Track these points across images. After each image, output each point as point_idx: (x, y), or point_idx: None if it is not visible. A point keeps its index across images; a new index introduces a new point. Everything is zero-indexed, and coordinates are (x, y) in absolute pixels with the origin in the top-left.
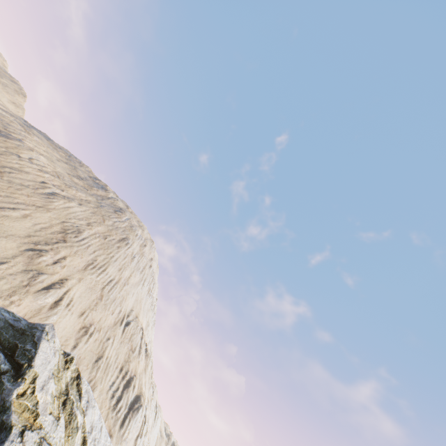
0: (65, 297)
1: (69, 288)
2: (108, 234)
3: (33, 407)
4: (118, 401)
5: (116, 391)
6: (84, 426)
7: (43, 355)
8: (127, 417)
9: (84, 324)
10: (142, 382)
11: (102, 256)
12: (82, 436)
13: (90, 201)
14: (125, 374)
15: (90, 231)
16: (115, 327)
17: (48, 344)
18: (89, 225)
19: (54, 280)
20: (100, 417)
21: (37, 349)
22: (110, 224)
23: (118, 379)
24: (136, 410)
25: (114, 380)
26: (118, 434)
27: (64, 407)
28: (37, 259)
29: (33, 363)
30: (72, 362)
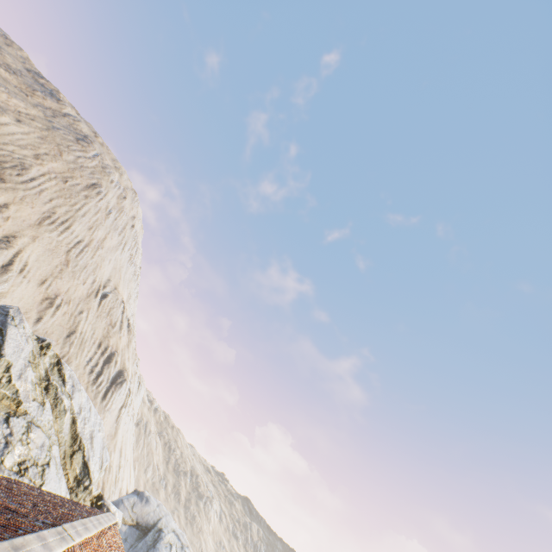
0: (16, 261)
1: (20, 249)
2: (69, 176)
3: (13, 395)
4: (98, 376)
5: (96, 367)
6: (72, 408)
7: (13, 342)
8: (109, 390)
9: (47, 295)
10: (125, 358)
11: (62, 207)
12: (71, 417)
13: (35, 117)
14: (104, 350)
15: (40, 169)
16: (88, 299)
17: (17, 330)
18: (38, 158)
19: None
20: (87, 399)
21: (4, 336)
22: (71, 160)
23: (97, 355)
24: (120, 384)
25: (92, 355)
26: (100, 405)
27: (47, 392)
28: None
29: (3, 352)
30: (50, 348)
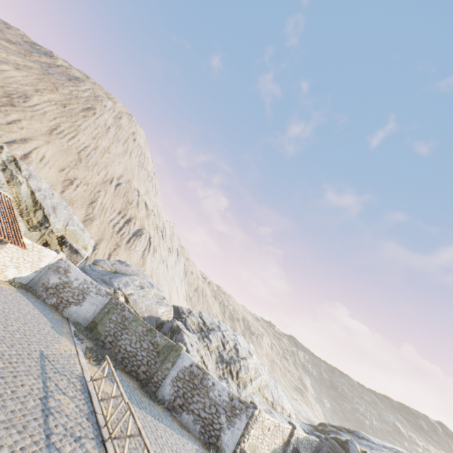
0: (33, 153)
1: (37, 147)
2: (67, 103)
3: None
4: (120, 229)
5: (117, 224)
6: (30, 185)
7: None
8: (131, 239)
9: (68, 178)
10: (144, 224)
11: (66, 123)
12: (30, 190)
13: (32, 68)
14: (124, 216)
15: (41, 98)
16: (104, 185)
17: None
18: (38, 92)
19: (16, 138)
20: (49, 189)
21: None
22: (67, 93)
23: (118, 218)
24: (139, 235)
25: (114, 218)
26: (125, 246)
27: (4, 171)
28: None
29: None
30: (3, 149)
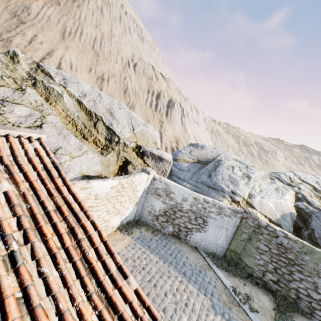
0: (62, 63)
1: (61, 57)
2: None
3: None
4: (156, 107)
5: (152, 103)
6: (71, 94)
7: None
8: (168, 111)
9: (98, 76)
10: (169, 94)
11: (69, 22)
12: (75, 100)
13: None
14: (152, 93)
15: (37, 4)
16: (125, 70)
17: None
18: None
19: (43, 55)
20: (92, 90)
21: None
22: None
23: (149, 97)
24: (172, 106)
25: (146, 98)
26: (166, 120)
27: (35, 87)
28: (11, 45)
29: None
30: (17, 55)
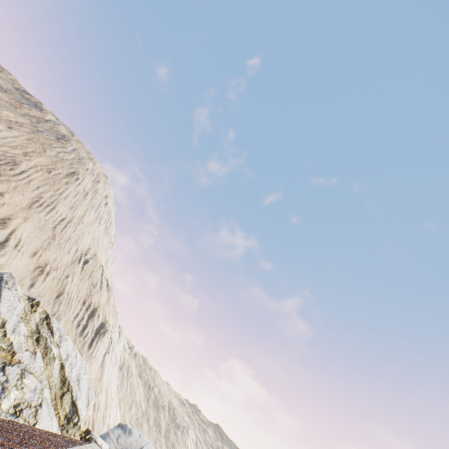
0: (11, 238)
1: (14, 229)
2: (52, 167)
3: (8, 347)
4: (84, 328)
5: (81, 321)
6: (60, 355)
7: (7, 302)
8: (94, 340)
9: (38, 264)
10: (106, 312)
11: (48, 192)
12: (60, 363)
13: (23, 124)
14: (88, 306)
15: (29, 163)
16: (73, 265)
17: (10, 292)
18: (26, 155)
19: None
20: (73, 347)
21: None
22: (53, 155)
23: (82, 311)
24: (103, 334)
25: (78, 312)
26: (87, 353)
27: (38, 343)
28: None
29: None
30: (39, 305)
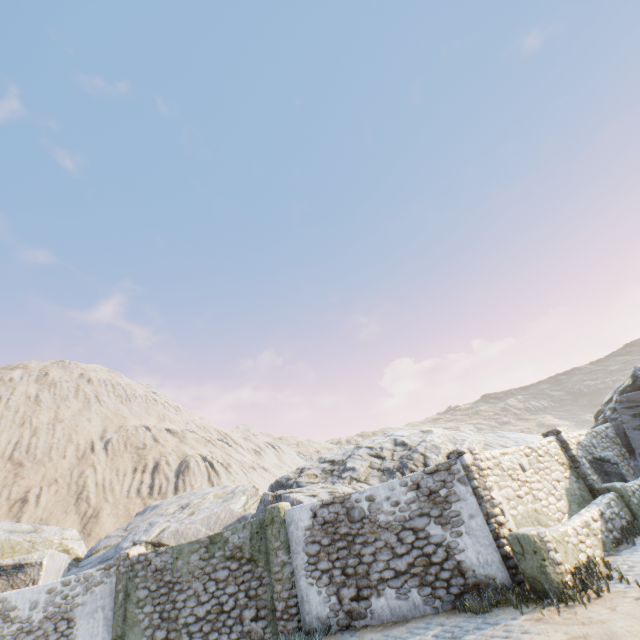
0: None
1: None
2: None
3: None
4: (152, 487)
5: (141, 485)
6: None
7: None
8: (178, 482)
9: (14, 501)
10: (183, 451)
11: None
12: None
13: None
14: (144, 468)
15: None
16: (84, 460)
17: None
18: None
19: None
20: None
21: None
22: None
23: (137, 478)
24: (186, 469)
25: (131, 483)
26: None
27: None
28: None
29: None
30: None
